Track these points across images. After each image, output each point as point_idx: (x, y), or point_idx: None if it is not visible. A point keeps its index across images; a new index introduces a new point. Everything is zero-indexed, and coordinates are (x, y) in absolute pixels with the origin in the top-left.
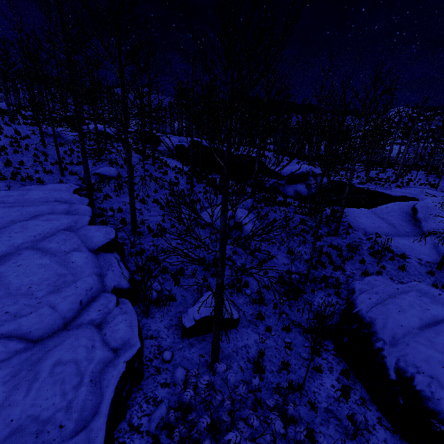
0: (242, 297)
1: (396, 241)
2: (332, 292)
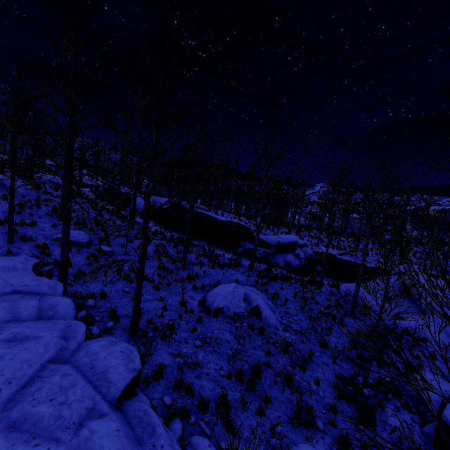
0: (318, 437)
1: (407, 321)
2: (397, 403)
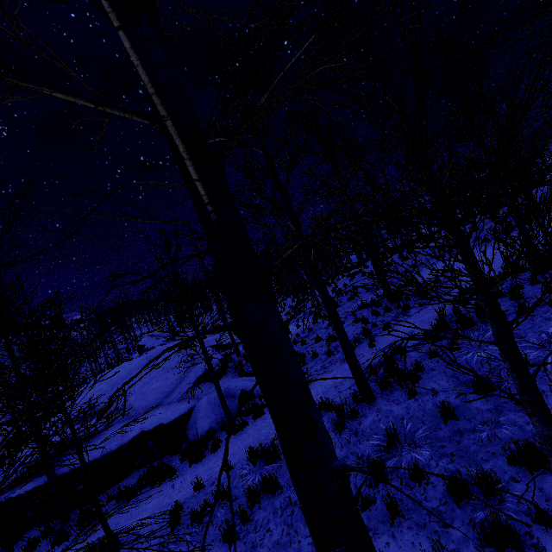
0: None
1: None
2: None
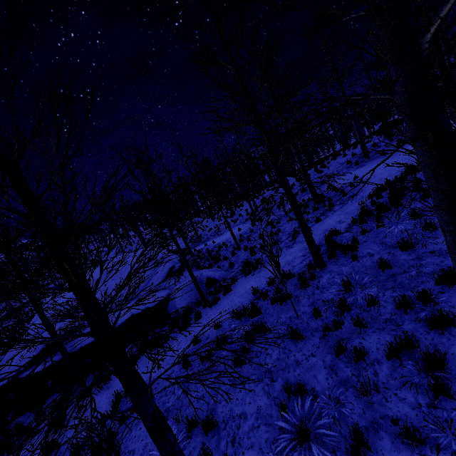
0: None
1: None
2: None
